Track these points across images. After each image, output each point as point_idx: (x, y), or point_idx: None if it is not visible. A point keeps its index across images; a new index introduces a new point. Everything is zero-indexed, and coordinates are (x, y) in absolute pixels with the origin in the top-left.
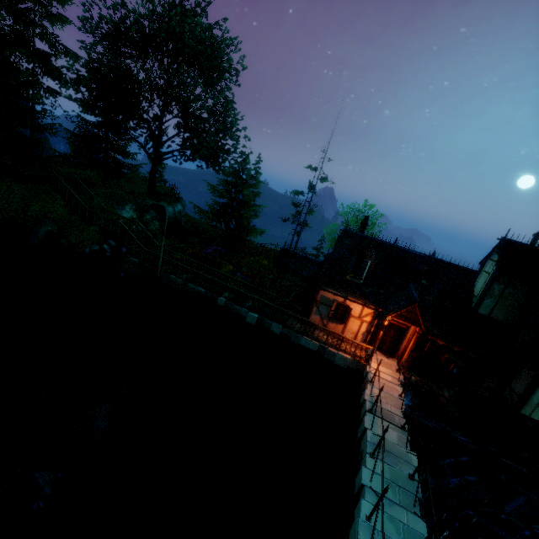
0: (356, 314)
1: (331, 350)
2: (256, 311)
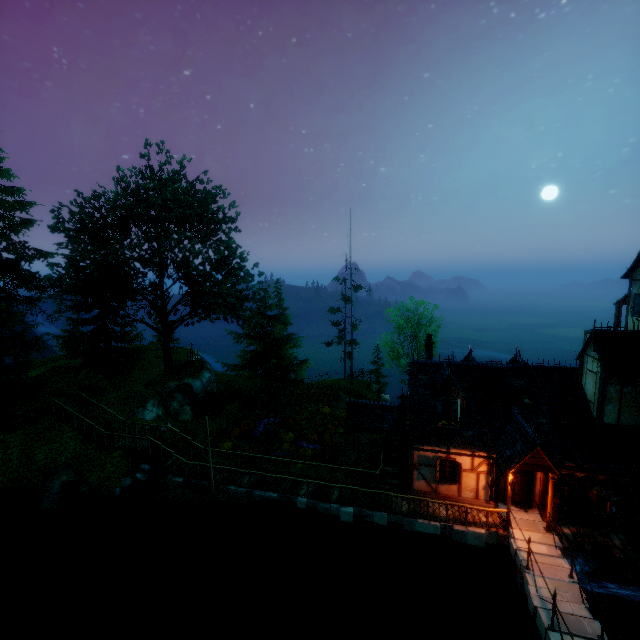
0: (467, 466)
1: (458, 529)
2: (348, 502)
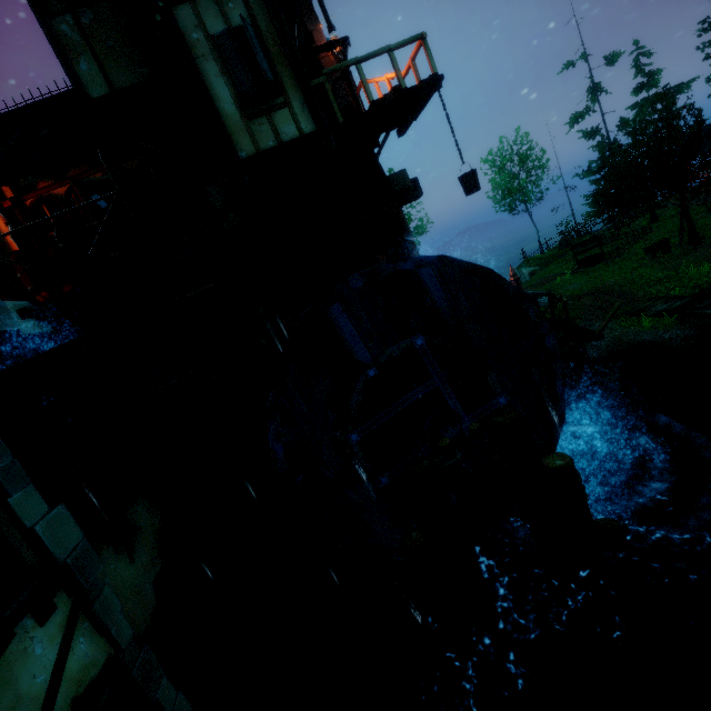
0: None
1: None
2: None
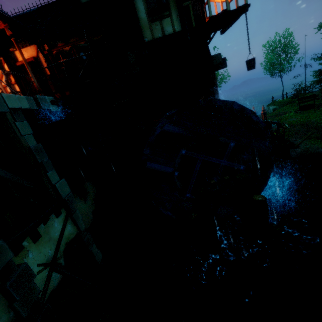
0: None
1: None
2: None
